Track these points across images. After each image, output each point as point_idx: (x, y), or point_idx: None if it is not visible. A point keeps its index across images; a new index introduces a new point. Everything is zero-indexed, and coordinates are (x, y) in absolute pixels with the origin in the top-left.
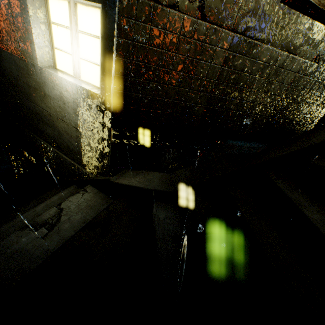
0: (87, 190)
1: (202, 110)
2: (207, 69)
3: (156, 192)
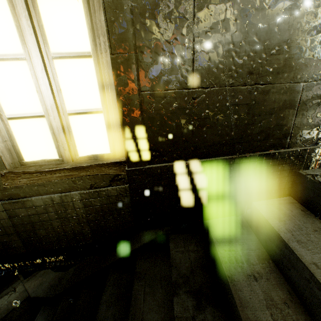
0: (16, 289)
1: (21, 242)
2: (0, 223)
3: (38, 298)
